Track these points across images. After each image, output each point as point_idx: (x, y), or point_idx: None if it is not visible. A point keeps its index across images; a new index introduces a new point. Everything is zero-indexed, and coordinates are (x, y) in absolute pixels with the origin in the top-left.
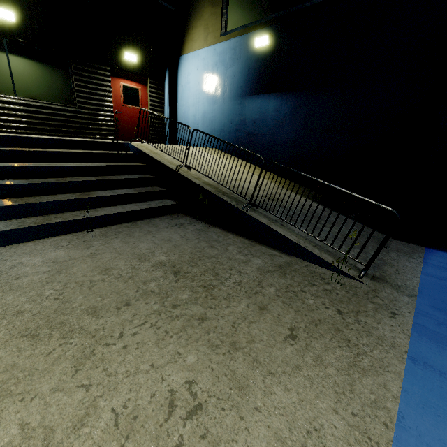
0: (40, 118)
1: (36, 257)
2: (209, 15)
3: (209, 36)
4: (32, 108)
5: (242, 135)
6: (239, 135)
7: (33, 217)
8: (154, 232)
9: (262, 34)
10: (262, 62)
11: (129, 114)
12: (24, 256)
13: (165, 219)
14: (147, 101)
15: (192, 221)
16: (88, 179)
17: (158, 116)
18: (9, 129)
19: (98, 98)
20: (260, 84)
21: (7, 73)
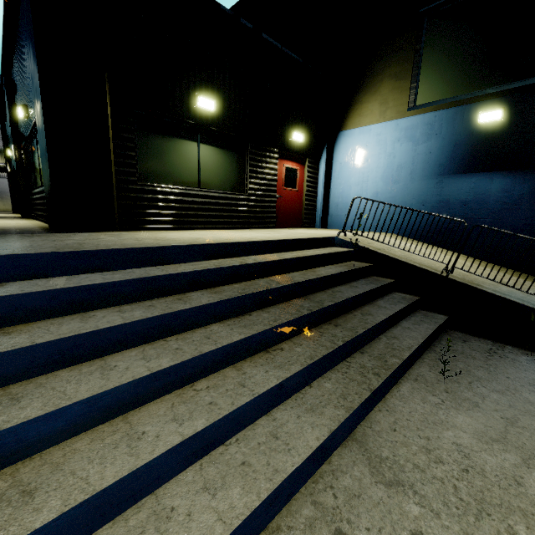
0: (217, 210)
1: (453, 430)
2: (389, 89)
3: (389, 111)
4: (212, 200)
5: (441, 219)
6: (437, 219)
7: (355, 355)
8: (494, 370)
9: (478, 108)
10: (479, 137)
11: (287, 197)
12: (435, 429)
13: (457, 342)
14: (303, 182)
15: (494, 345)
16: (351, 291)
17: (312, 197)
18: (190, 225)
19: (266, 182)
20: (476, 161)
21: (195, 164)
